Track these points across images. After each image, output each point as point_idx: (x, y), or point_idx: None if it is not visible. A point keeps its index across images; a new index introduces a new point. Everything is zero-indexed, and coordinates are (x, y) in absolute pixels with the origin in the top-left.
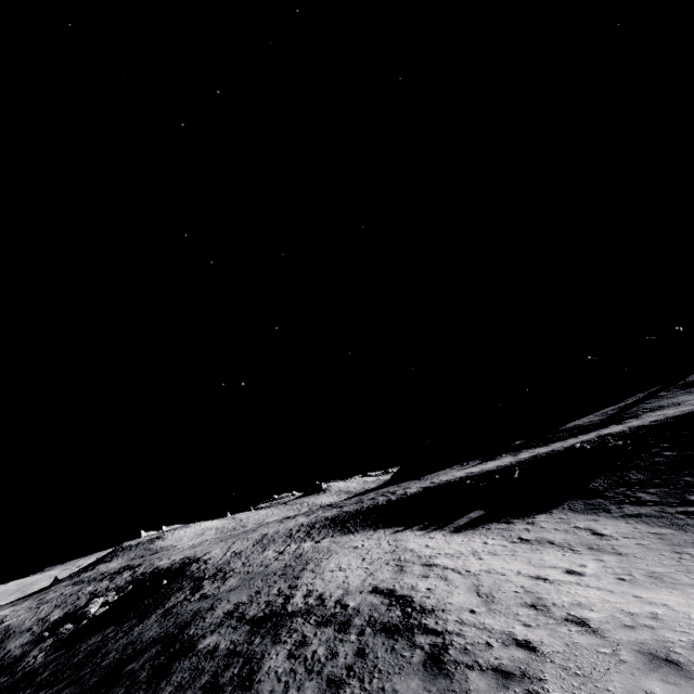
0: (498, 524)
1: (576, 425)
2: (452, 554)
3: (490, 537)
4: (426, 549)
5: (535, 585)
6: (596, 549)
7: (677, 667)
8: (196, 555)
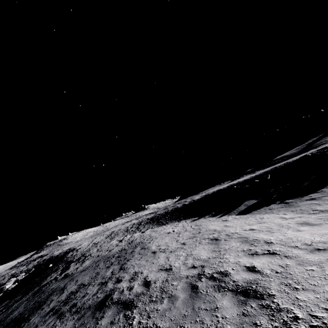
0: (277, 205)
1: (283, 156)
2: (259, 229)
3: (280, 213)
4: (228, 228)
5: None
6: None
7: None
8: (74, 247)
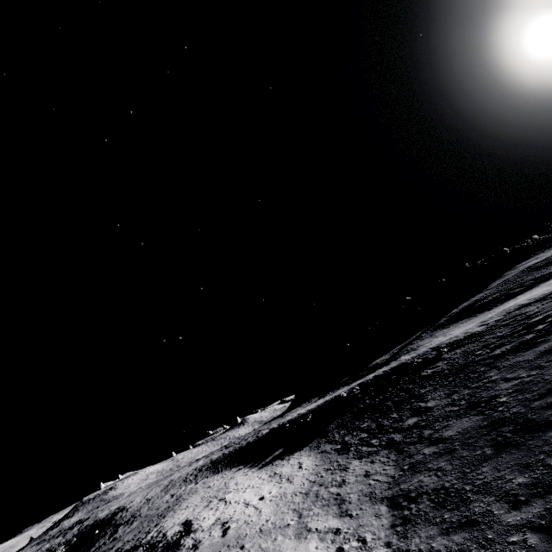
0: (279, 460)
1: (375, 363)
2: (238, 489)
3: (267, 472)
4: (234, 485)
5: (240, 509)
6: (289, 479)
7: (222, 547)
8: (125, 505)
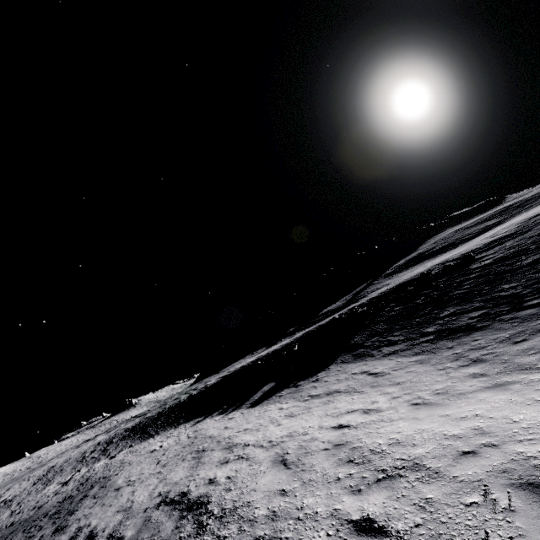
0: (288, 389)
1: (328, 310)
2: (252, 428)
3: (284, 402)
4: (225, 431)
5: (341, 435)
6: (377, 385)
7: None
8: None
